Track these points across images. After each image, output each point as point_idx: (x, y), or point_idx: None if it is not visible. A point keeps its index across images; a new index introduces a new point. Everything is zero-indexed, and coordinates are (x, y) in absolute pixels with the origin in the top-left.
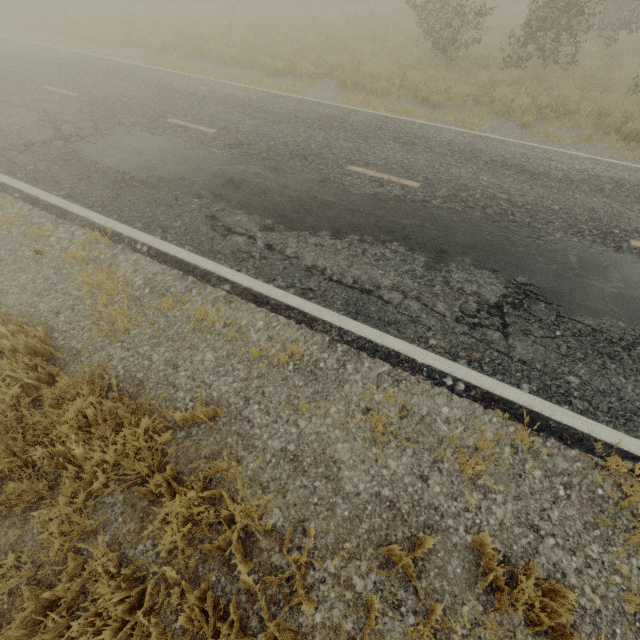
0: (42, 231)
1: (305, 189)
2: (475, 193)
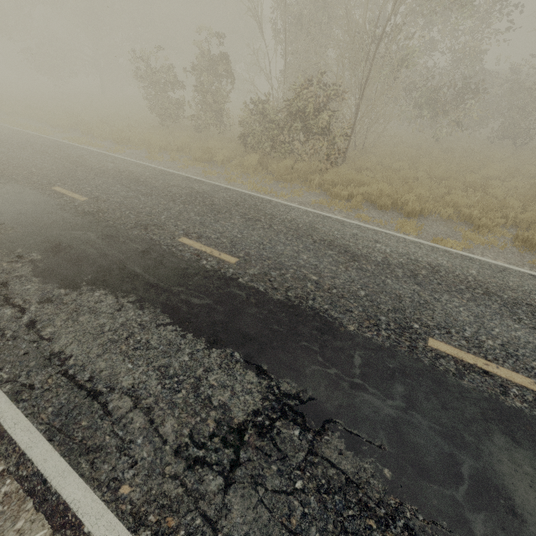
0: None
1: None
2: (21, 168)
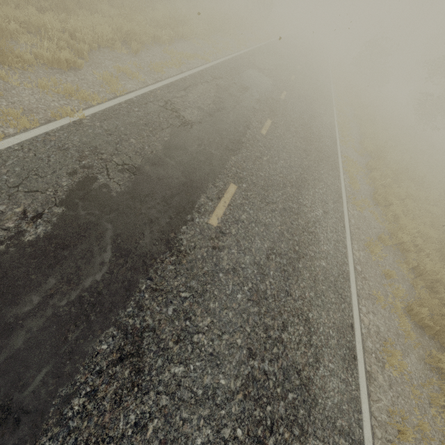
0: (209, 56)
1: (246, 101)
2: (263, 149)
